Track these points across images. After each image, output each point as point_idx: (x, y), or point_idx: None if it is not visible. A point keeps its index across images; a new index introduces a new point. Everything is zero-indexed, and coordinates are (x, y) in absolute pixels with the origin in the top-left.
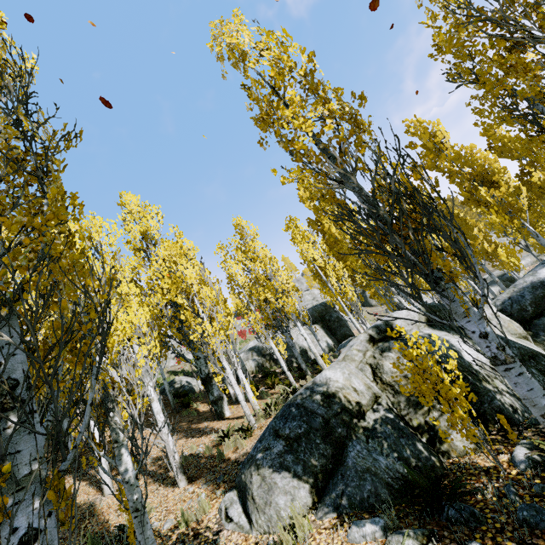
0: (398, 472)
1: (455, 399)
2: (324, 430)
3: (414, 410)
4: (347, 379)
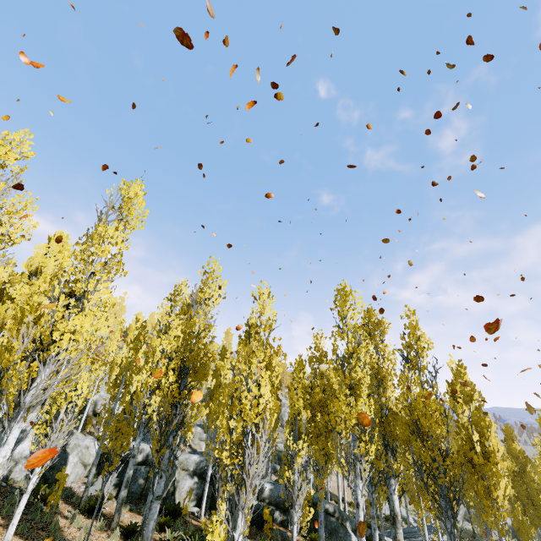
0: None
1: None
2: None
3: None
4: None
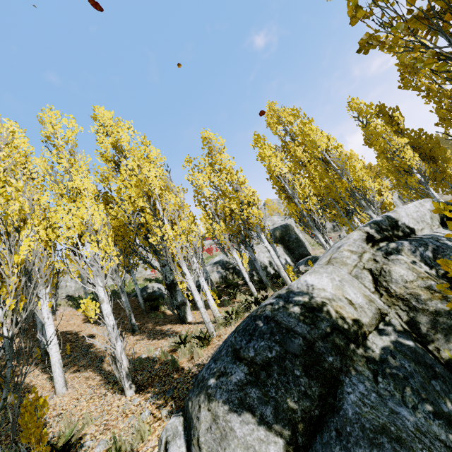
0: (437, 439)
1: None
2: (307, 357)
3: (444, 336)
4: (337, 287)
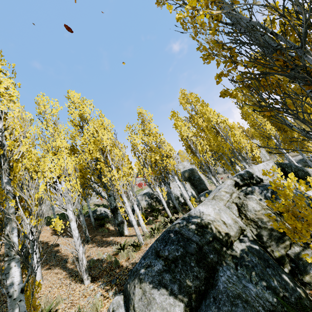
0: (267, 301)
1: (311, 237)
2: (198, 255)
3: (276, 243)
4: (217, 214)
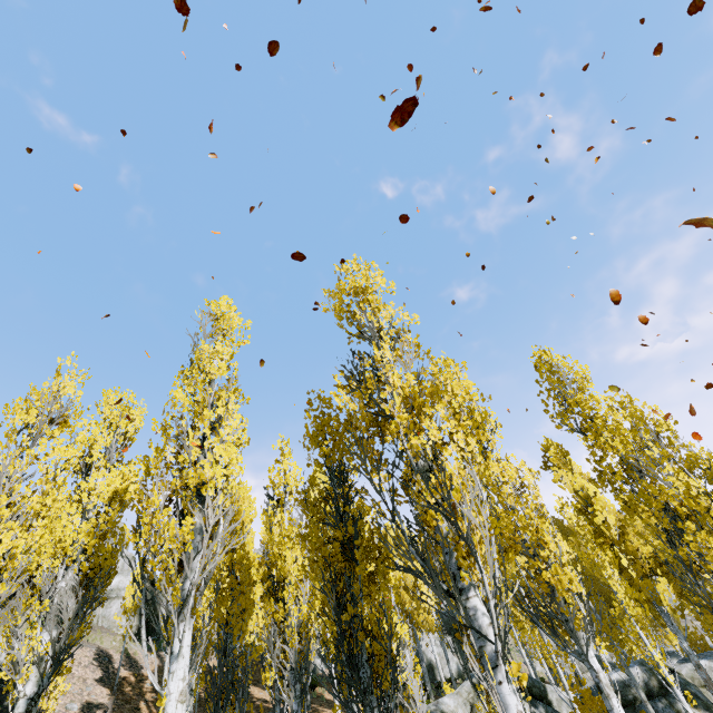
0: None
1: None
2: None
3: None
4: (455, 706)
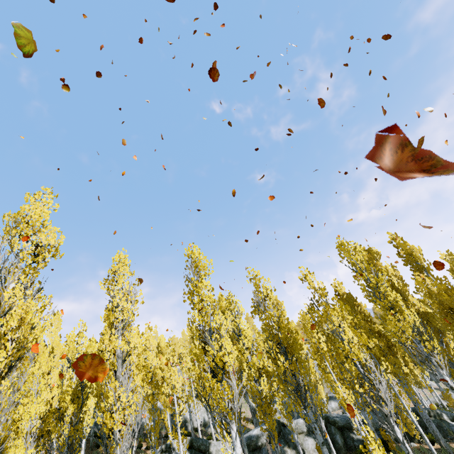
0: None
1: None
2: None
3: None
4: None
